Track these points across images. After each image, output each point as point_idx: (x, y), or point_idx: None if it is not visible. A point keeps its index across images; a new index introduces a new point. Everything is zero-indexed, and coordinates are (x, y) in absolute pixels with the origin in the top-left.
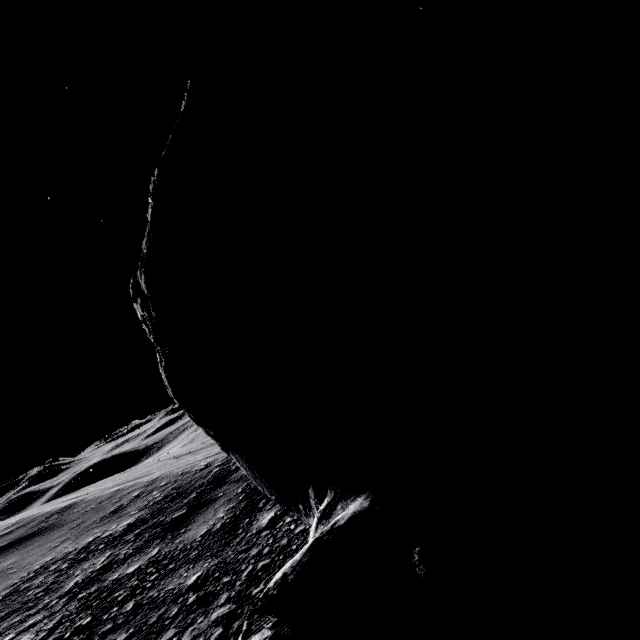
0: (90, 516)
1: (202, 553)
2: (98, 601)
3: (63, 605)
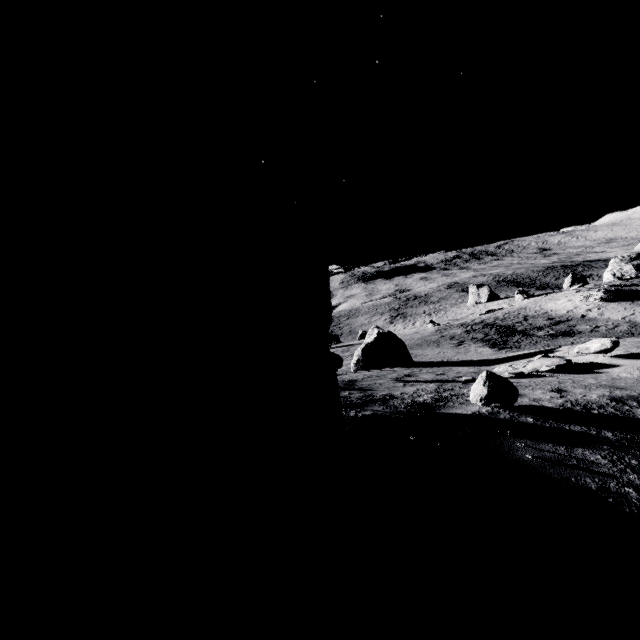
0: None
1: None
2: None
3: None
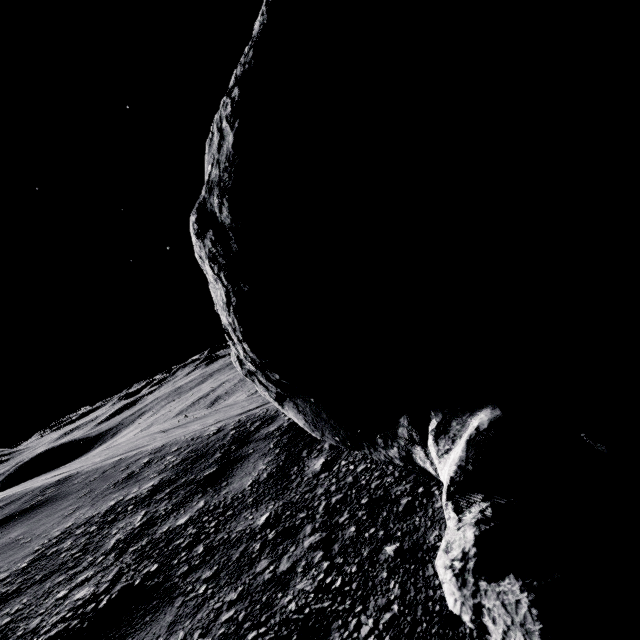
0: (98, 484)
1: (260, 498)
2: (157, 550)
3: (114, 559)
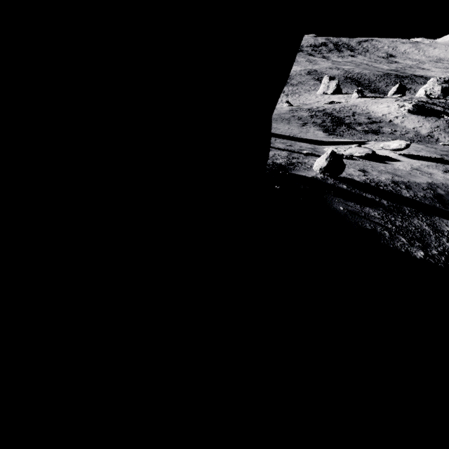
0: None
1: None
2: None
3: None
